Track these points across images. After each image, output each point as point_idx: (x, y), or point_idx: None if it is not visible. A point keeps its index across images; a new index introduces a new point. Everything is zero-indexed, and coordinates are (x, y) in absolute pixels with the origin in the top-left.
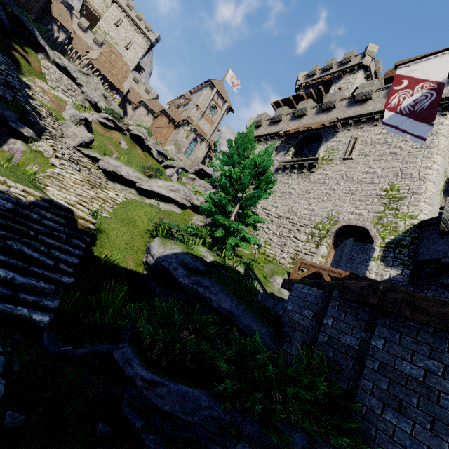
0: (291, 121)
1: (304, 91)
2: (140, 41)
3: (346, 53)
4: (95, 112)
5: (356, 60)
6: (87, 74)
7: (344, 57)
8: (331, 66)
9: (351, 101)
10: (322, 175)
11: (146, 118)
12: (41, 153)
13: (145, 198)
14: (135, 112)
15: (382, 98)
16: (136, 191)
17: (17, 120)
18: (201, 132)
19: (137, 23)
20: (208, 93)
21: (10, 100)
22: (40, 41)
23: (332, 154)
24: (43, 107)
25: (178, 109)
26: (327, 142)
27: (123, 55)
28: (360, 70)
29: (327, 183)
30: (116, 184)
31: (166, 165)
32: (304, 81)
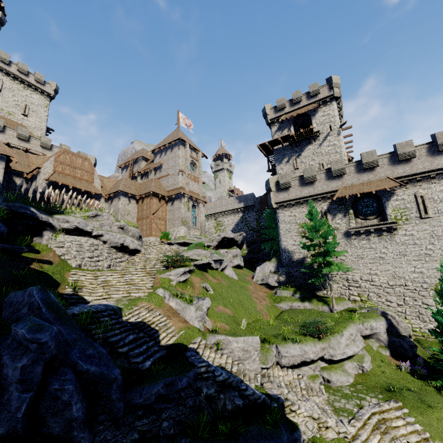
0: (330, 181)
1: (280, 125)
2: (36, 98)
3: (311, 86)
4: (166, 273)
5: (324, 92)
6: (94, 216)
7: (312, 90)
8: (301, 99)
9: (392, 159)
10: (407, 235)
11: (130, 206)
12: (316, 439)
13: (343, 367)
14: (114, 205)
15: (426, 157)
16: (323, 361)
17: (290, 432)
18: (195, 196)
19: (23, 78)
20: (183, 152)
21: (242, 404)
22: (41, 219)
23: (405, 214)
24: (202, 348)
25: (149, 176)
26: (389, 201)
27: (24, 124)
28: (333, 101)
29: (420, 244)
30: (303, 369)
31: (223, 268)
32: (275, 115)
